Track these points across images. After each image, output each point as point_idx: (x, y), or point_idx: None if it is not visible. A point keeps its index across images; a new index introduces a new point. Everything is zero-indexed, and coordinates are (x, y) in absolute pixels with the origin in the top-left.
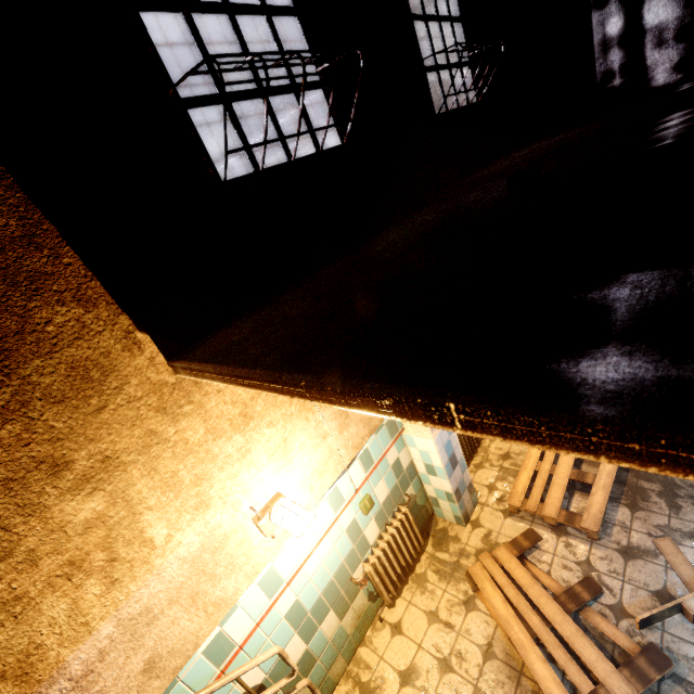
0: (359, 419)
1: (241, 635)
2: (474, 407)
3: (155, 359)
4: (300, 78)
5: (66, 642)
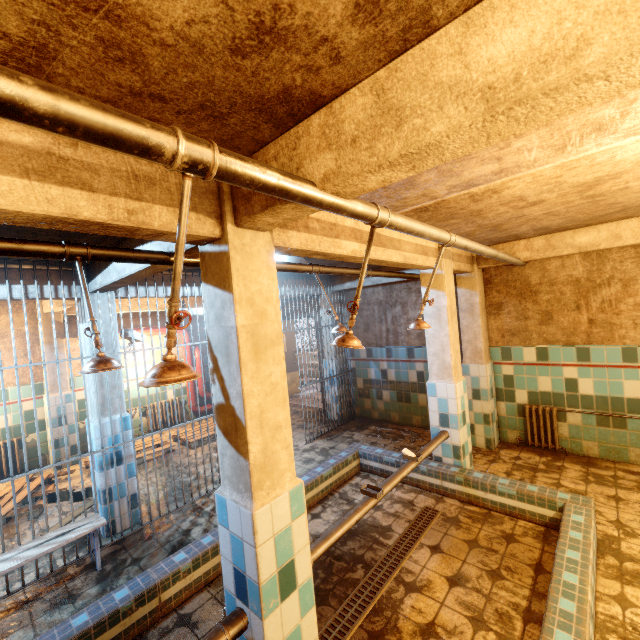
0: (12, 372)
1: None
2: None
3: None
4: None
5: None
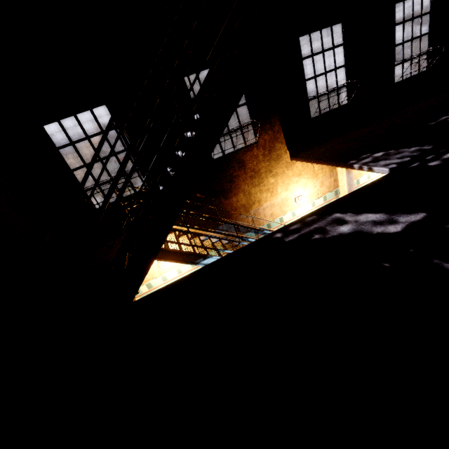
0: (326, 186)
1: (285, 221)
2: (339, 164)
3: (288, 156)
4: (340, 83)
5: (264, 201)
